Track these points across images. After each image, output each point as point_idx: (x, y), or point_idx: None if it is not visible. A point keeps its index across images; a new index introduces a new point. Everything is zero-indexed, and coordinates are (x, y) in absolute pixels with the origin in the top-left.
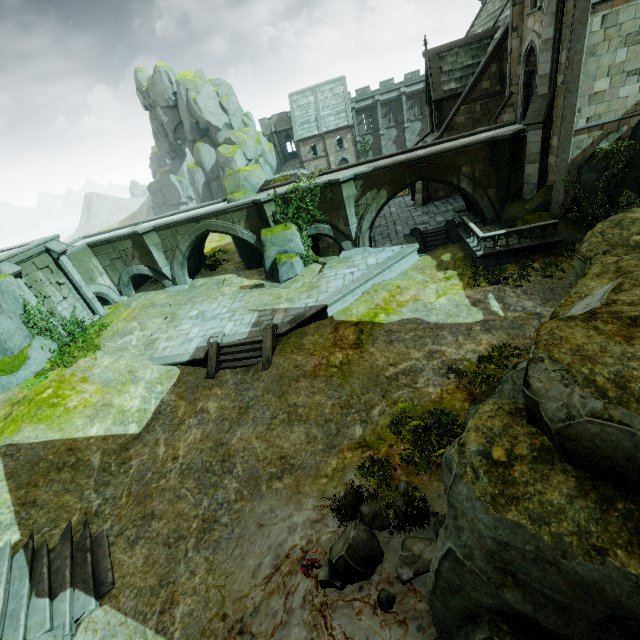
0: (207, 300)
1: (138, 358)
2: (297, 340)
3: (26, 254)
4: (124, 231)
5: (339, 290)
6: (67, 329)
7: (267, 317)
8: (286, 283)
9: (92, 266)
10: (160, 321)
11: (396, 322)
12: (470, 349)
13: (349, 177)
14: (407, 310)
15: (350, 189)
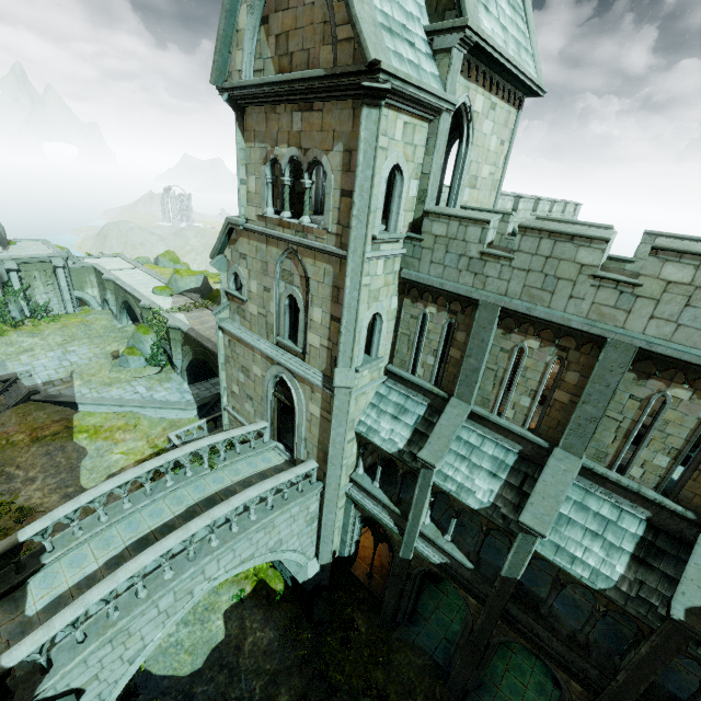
0: (94, 345)
1: (1, 355)
2: (33, 409)
3: (32, 260)
4: (107, 270)
5: (101, 398)
6: (34, 311)
7: (59, 383)
8: (117, 369)
9: (88, 280)
10: (59, 340)
11: (78, 446)
12: (33, 495)
13: (175, 327)
14: (99, 444)
15: (177, 335)
